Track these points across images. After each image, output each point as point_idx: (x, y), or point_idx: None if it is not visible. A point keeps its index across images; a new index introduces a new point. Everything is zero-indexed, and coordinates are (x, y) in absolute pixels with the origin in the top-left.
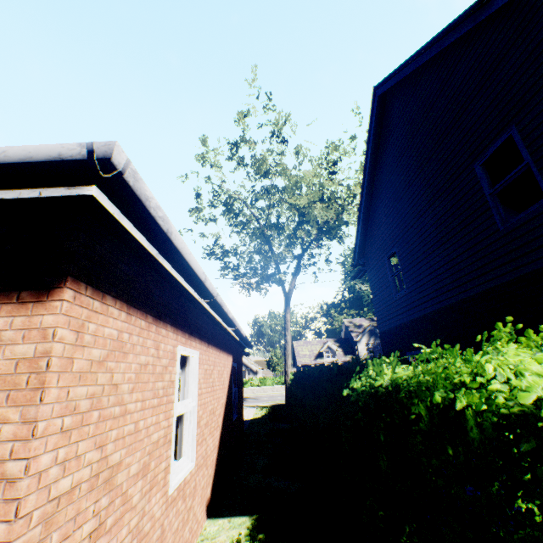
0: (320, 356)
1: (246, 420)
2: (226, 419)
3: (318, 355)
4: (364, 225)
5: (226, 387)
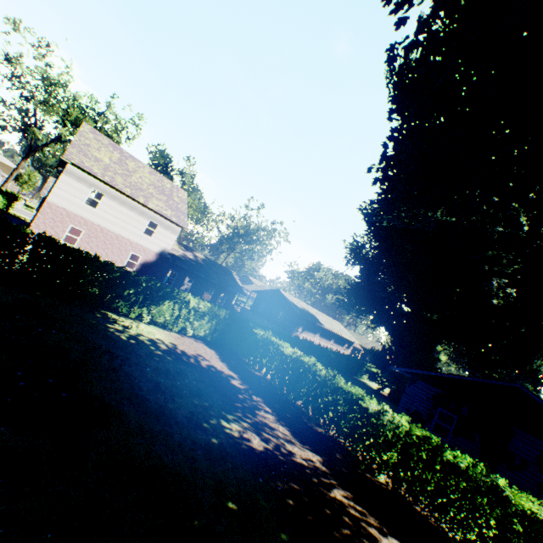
0: None
1: None
2: None
3: None
4: None
5: None
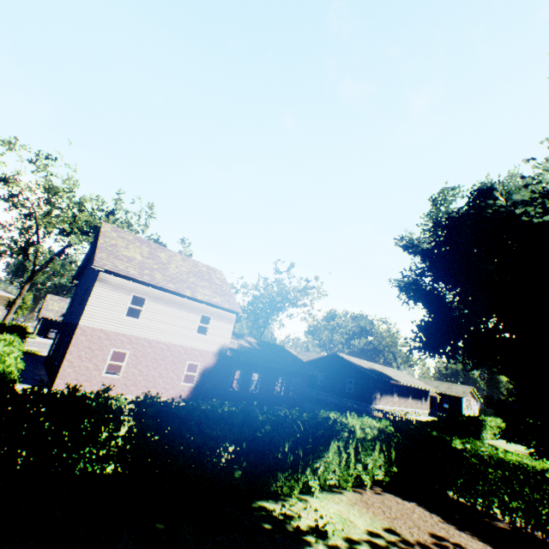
0: None
1: None
2: None
3: None
4: (83, 268)
5: None
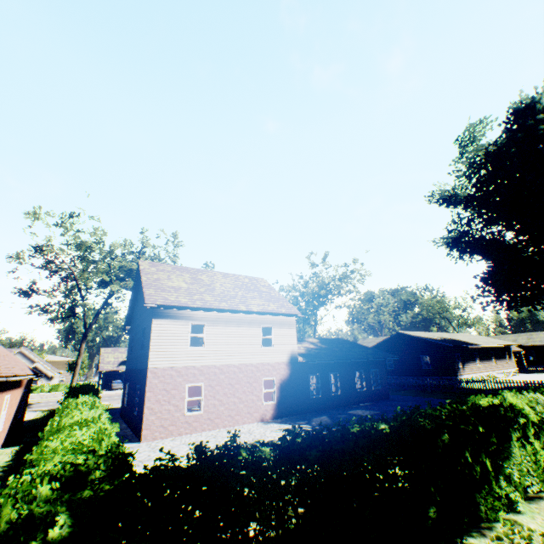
0: (124, 363)
1: (27, 420)
2: (15, 417)
3: (123, 362)
4: (132, 312)
5: (18, 403)
